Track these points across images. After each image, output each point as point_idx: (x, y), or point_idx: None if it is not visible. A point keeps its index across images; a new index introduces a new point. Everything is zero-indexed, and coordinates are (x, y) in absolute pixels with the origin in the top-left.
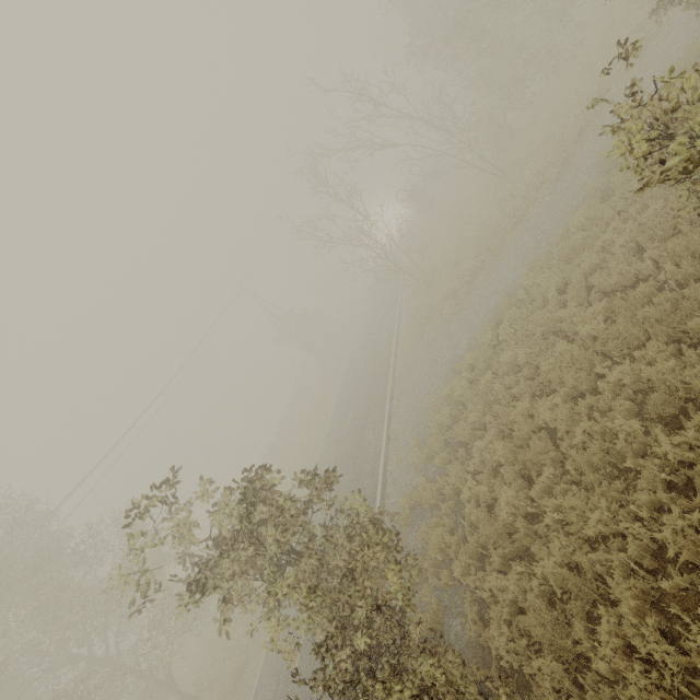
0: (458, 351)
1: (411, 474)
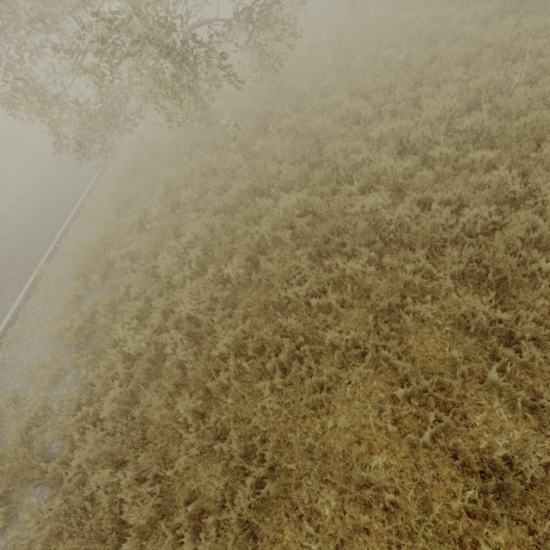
0: None
1: None
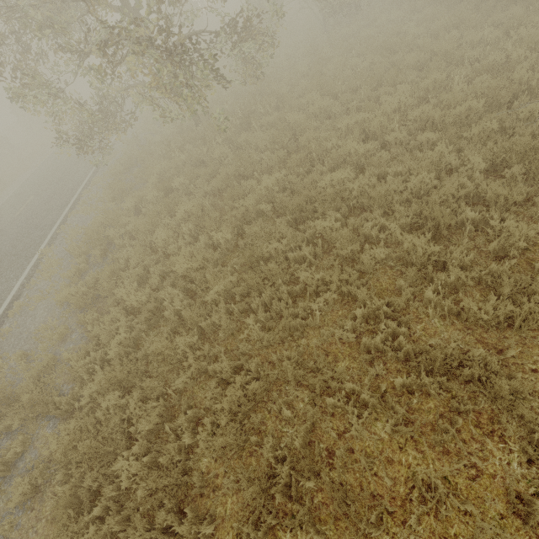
0: None
1: None
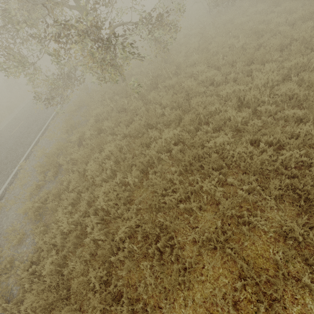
0: None
1: None
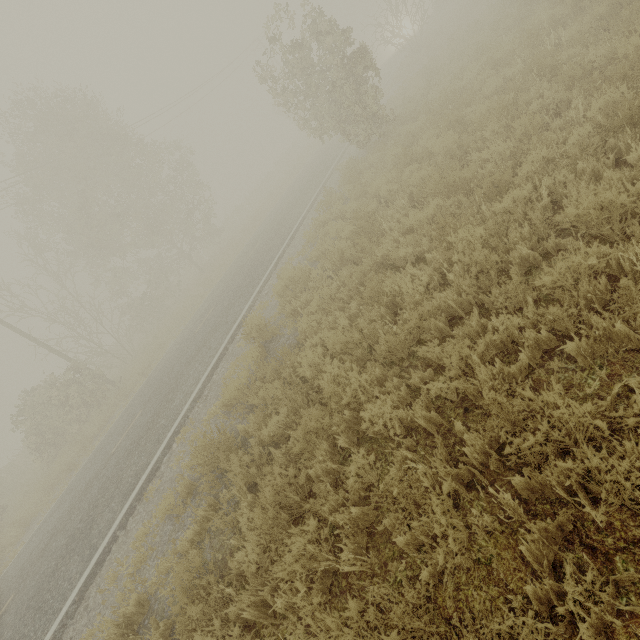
0: None
1: None
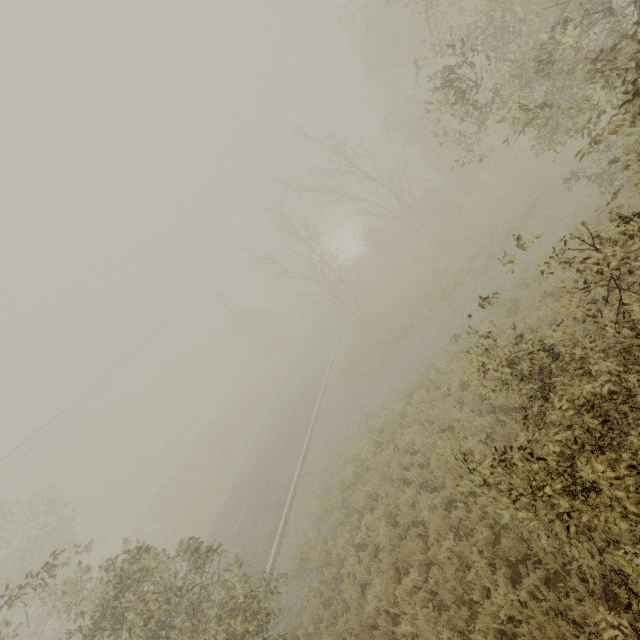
0: (375, 405)
1: (311, 520)
